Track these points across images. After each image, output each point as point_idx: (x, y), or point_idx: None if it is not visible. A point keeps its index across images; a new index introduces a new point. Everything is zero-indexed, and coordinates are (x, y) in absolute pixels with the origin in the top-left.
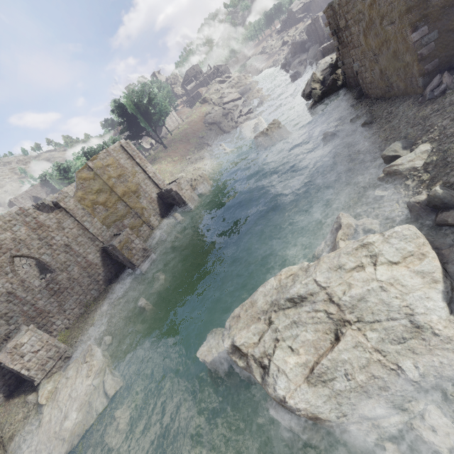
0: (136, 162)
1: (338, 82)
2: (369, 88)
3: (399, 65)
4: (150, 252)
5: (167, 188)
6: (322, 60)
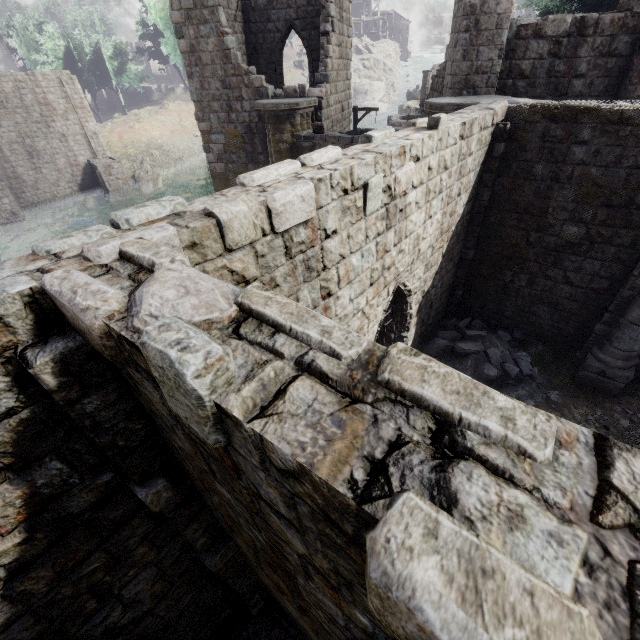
0: (74, 108)
1: None
2: None
3: None
4: (21, 219)
5: (96, 161)
6: None
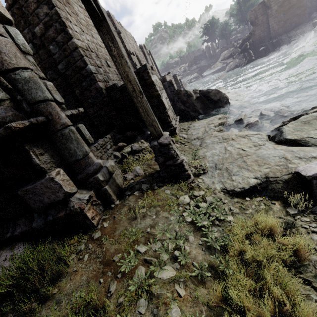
0: (154, 63)
1: (248, 46)
2: (276, 32)
3: (297, 13)
4: None
5: None
6: (225, 51)
